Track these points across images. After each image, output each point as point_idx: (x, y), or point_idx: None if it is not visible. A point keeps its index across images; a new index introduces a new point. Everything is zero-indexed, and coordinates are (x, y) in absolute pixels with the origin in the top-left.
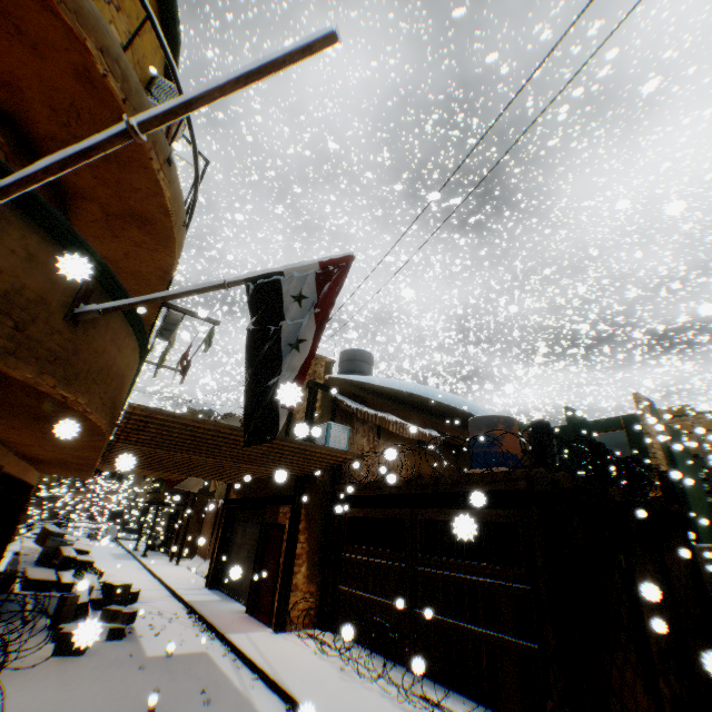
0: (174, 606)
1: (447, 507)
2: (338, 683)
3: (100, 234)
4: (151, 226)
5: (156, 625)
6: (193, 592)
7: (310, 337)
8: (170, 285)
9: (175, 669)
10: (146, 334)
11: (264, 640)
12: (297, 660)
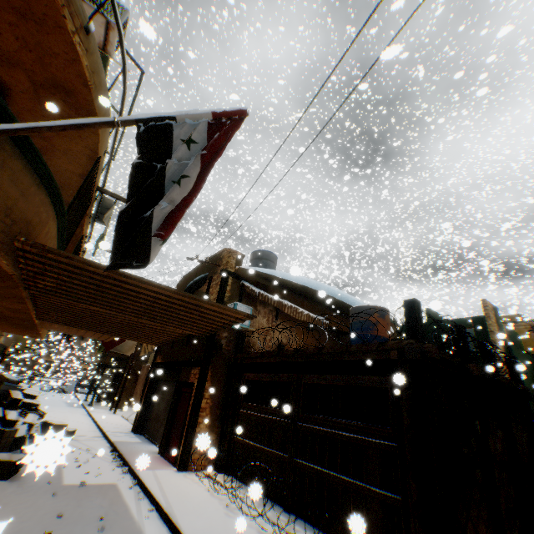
0: (101, 445)
1: (327, 373)
2: (222, 519)
3: (32, 107)
4: (75, 99)
5: (81, 459)
6: (119, 435)
7: (194, 175)
8: (97, 163)
9: (83, 497)
10: (58, 189)
11: (166, 477)
12: (191, 496)
